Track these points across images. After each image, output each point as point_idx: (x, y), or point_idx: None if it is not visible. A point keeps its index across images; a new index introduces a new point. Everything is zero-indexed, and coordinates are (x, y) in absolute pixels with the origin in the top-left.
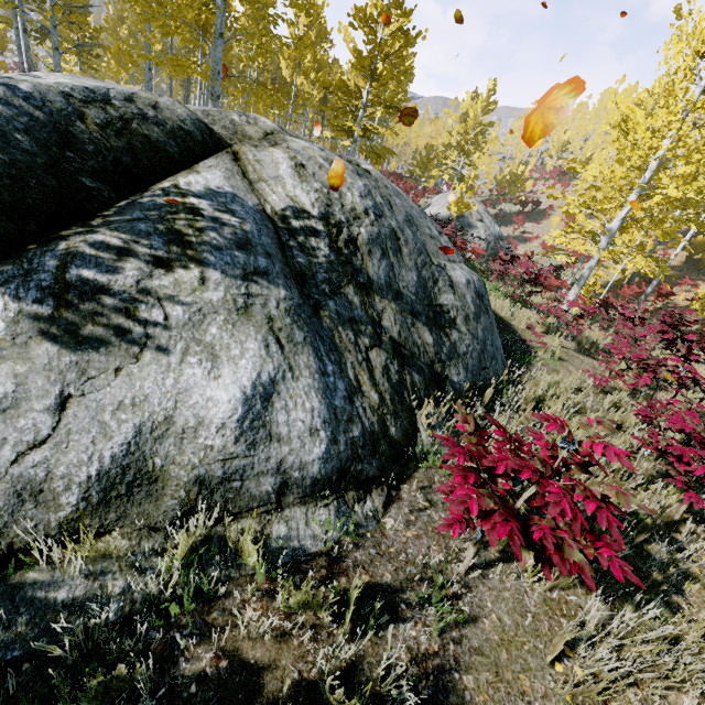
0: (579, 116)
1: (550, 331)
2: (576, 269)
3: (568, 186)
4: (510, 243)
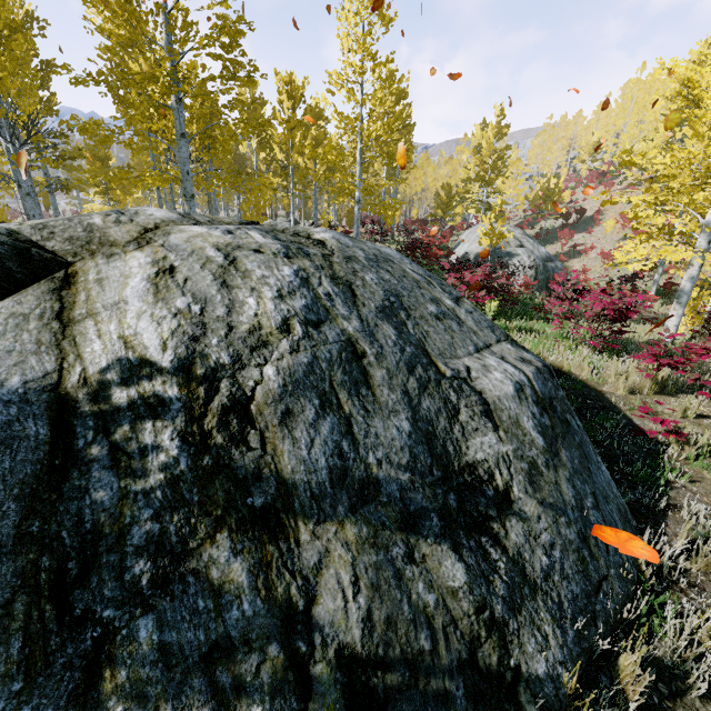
0: (604, 115)
1: (666, 388)
2: (657, 275)
3: (613, 186)
4: (562, 261)
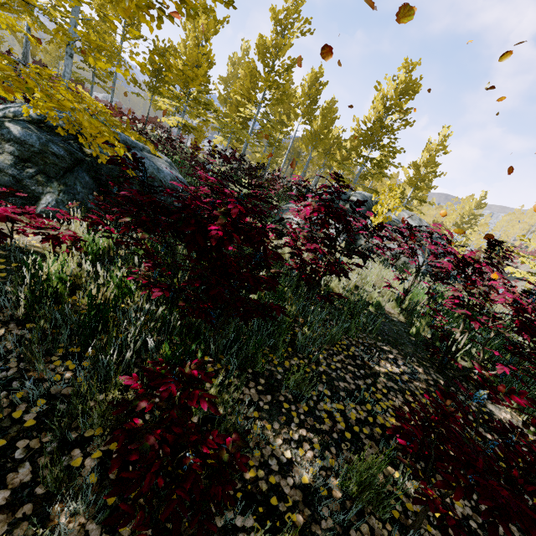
0: None
1: None
2: None
3: None
4: None
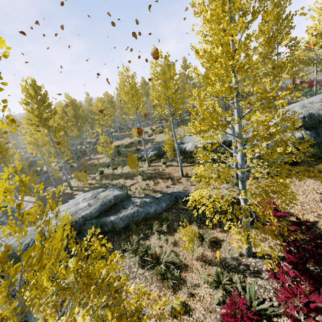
0: None
1: None
2: None
3: None
4: None
